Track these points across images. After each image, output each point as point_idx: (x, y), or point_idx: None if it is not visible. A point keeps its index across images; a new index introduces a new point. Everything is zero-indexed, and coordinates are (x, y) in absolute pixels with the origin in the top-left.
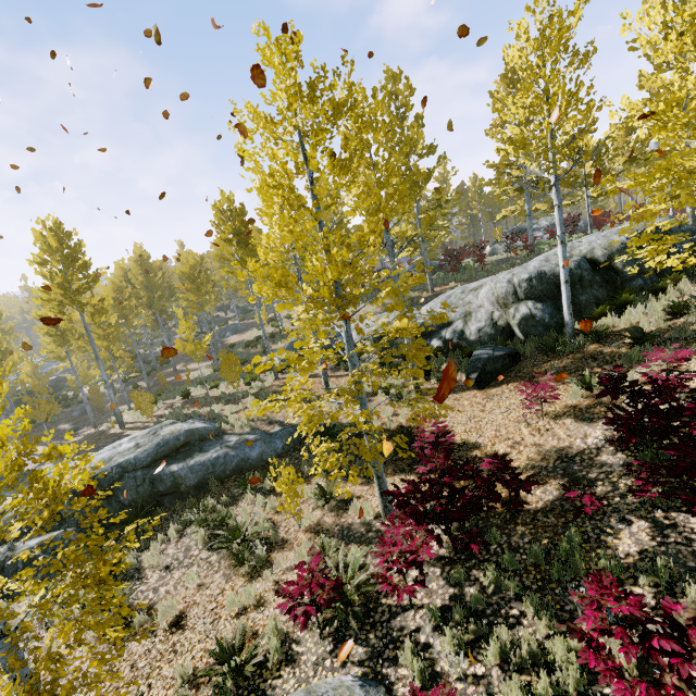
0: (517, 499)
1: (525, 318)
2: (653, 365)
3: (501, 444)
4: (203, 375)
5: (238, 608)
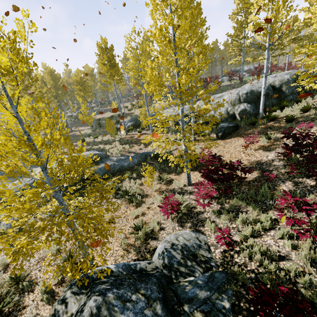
0: (245, 176)
1: (242, 110)
2: (295, 130)
3: (233, 160)
4: (87, 133)
5: (135, 216)
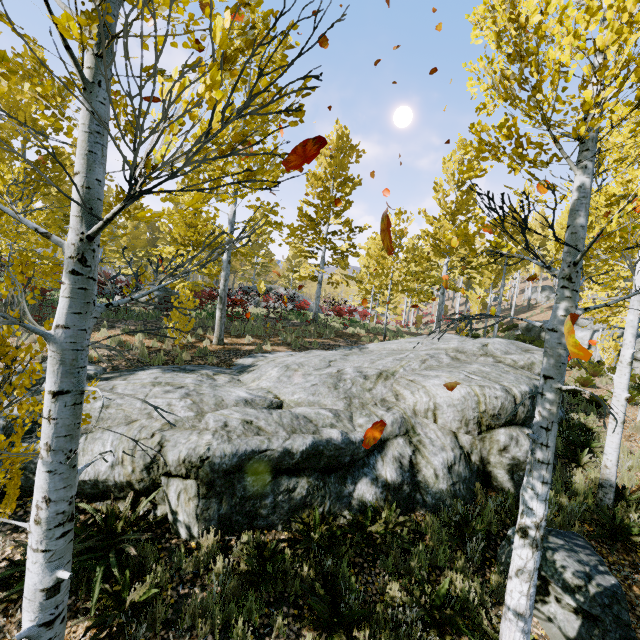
0: None
1: None
2: None
3: None
4: None
5: None
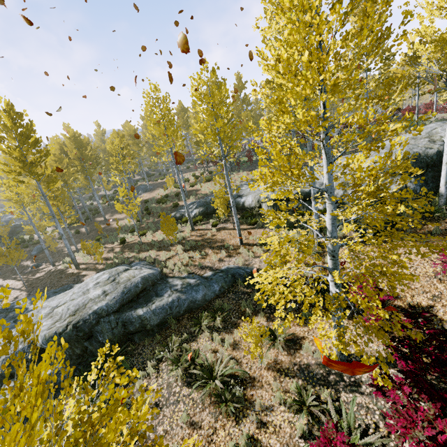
0: None
1: (401, 189)
2: None
3: (421, 296)
4: (129, 224)
5: None
